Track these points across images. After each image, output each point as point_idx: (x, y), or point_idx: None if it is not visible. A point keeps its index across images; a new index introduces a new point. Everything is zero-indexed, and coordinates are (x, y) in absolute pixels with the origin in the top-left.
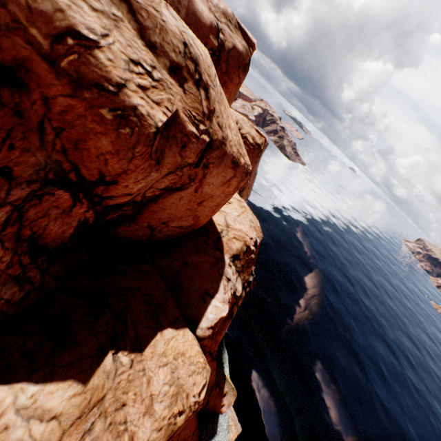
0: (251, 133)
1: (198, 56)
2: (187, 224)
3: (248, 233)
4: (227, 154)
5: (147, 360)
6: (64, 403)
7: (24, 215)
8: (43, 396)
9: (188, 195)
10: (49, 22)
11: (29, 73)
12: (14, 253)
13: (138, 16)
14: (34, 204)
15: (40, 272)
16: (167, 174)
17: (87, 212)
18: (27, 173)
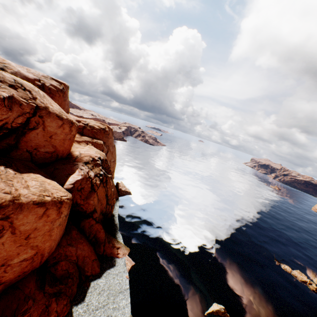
0: (97, 124)
1: (22, 83)
2: (51, 151)
3: (94, 155)
4: (51, 113)
5: (25, 176)
6: None
7: None
8: None
9: (41, 132)
10: None
11: None
12: None
13: None
14: None
15: None
16: (19, 116)
17: None
18: None
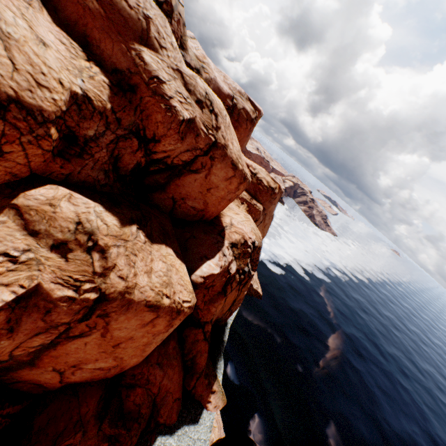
0: (266, 178)
1: (213, 100)
2: (199, 208)
3: (248, 234)
4: (227, 156)
5: (154, 249)
6: (111, 224)
7: (118, 143)
8: (104, 214)
9: (200, 179)
10: (150, 73)
11: (138, 88)
12: (109, 159)
13: (185, 79)
14: (123, 141)
15: (113, 179)
16: (187, 151)
17: (142, 158)
18: (126, 125)
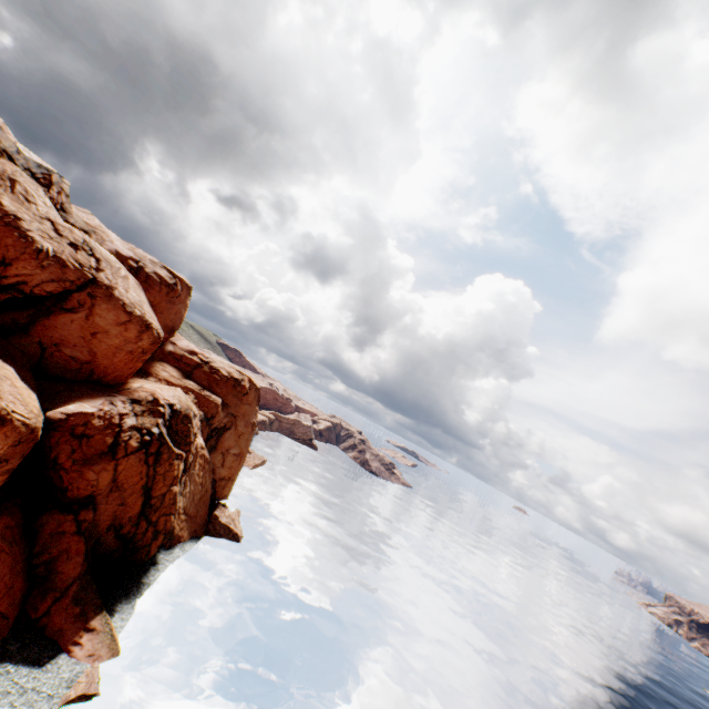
0: (228, 369)
1: (95, 247)
2: (84, 359)
3: (165, 396)
4: (116, 297)
5: None
6: None
7: None
8: None
9: (81, 320)
10: (7, 212)
11: None
12: None
13: (57, 227)
14: None
15: None
16: (53, 282)
17: None
18: None
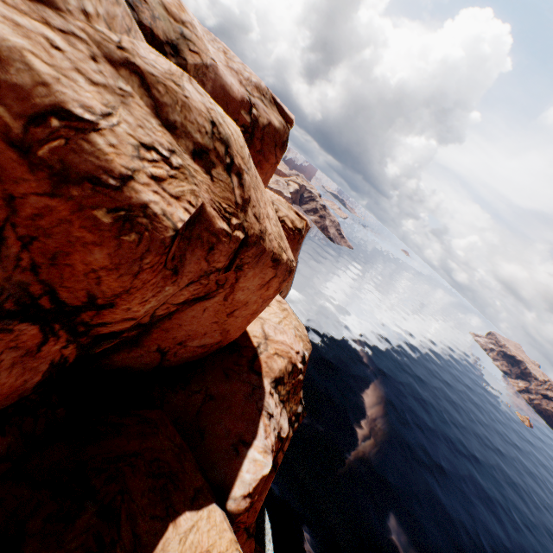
0: (290, 216)
1: (229, 137)
2: (213, 342)
3: (293, 346)
4: (266, 251)
5: None
6: None
7: None
8: None
9: (215, 305)
10: (26, 98)
11: None
12: None
13: (153, 91)
14: None
15: None
16: (188, 284)
17: (65, 348)
18: None
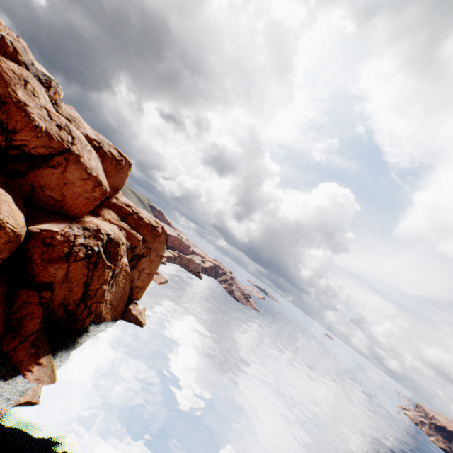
0: (149, 219)
1: (72, 130)
2: (57, 198)
3: (105, 228)
4: (81, 162)
5: None
6: None
7: None
8: None
9: (58, 174)
10: (20, 100)
11: (9, 104)
12: None
13: (50, 113)
14: None
15: None
16: (43, 147)
17: (3, 142)
18: None
